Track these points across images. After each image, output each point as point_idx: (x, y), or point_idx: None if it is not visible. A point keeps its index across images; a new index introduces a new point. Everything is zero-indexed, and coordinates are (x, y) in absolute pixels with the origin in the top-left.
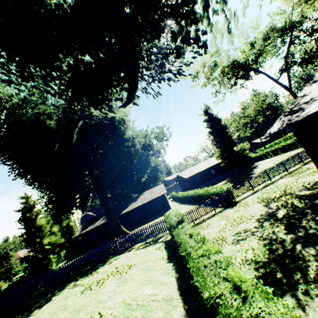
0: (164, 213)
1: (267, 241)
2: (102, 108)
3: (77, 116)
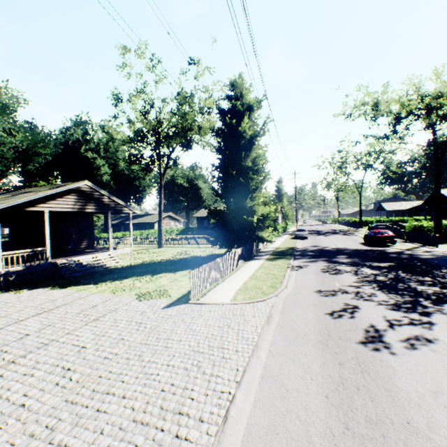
0: None
1: None
2: None
3: None
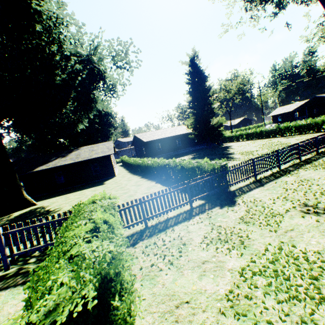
0: (104, 182)
1: None
2: None
3: None
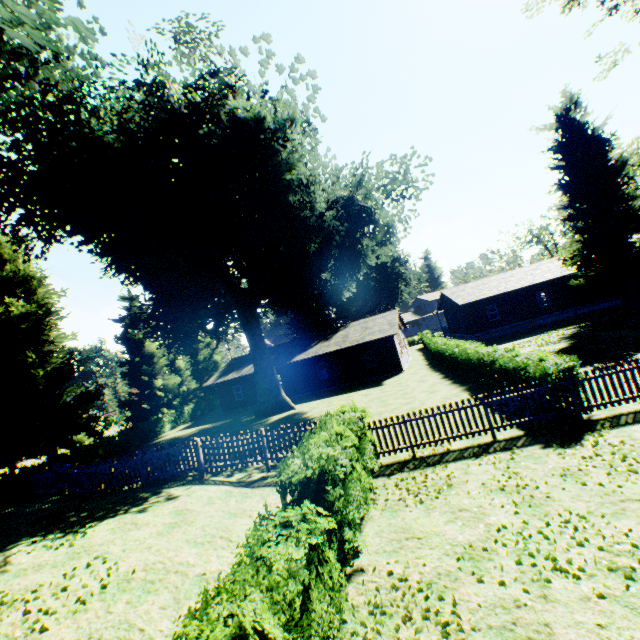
0: (382, 382)
1: None
2: None
3: None
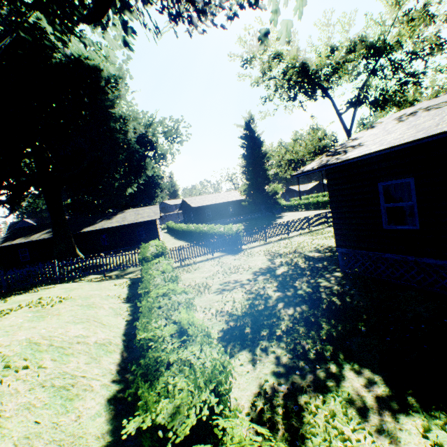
0: None
1: (253, 296)
2: (52, 14)
3: (1, 14)
